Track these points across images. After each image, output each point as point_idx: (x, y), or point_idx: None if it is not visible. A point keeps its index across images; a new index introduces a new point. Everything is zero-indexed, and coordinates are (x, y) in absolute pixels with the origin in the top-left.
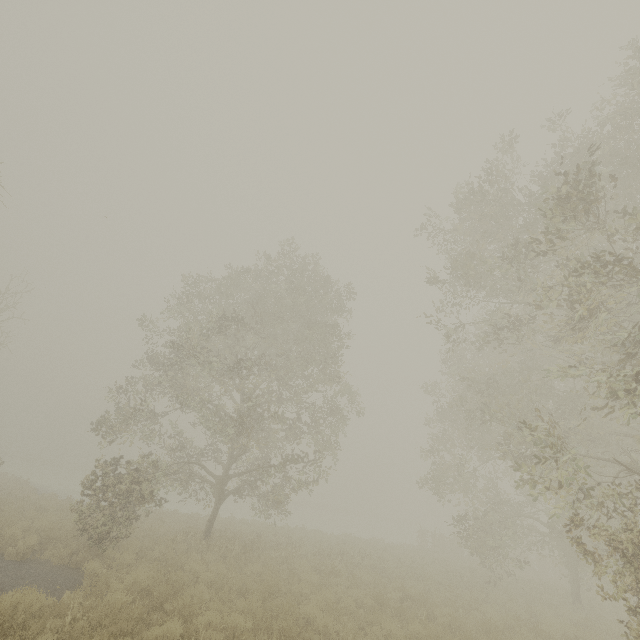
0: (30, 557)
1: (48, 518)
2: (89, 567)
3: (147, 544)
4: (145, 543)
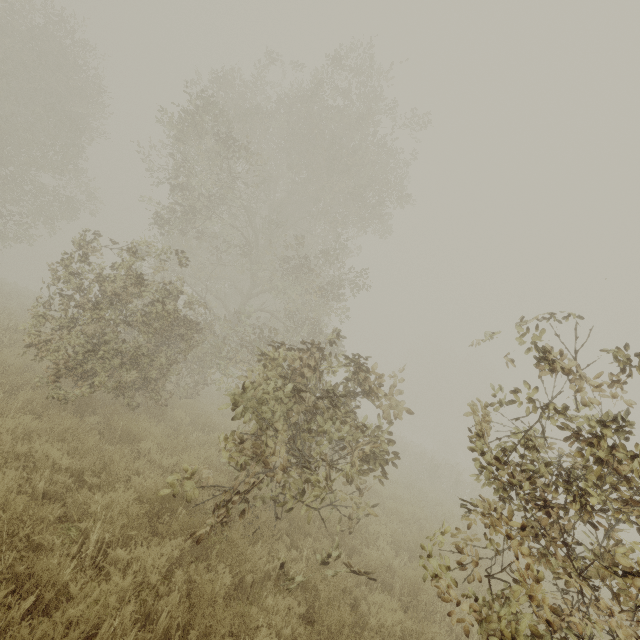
0: None
1: None
2: None
3: None
4: None
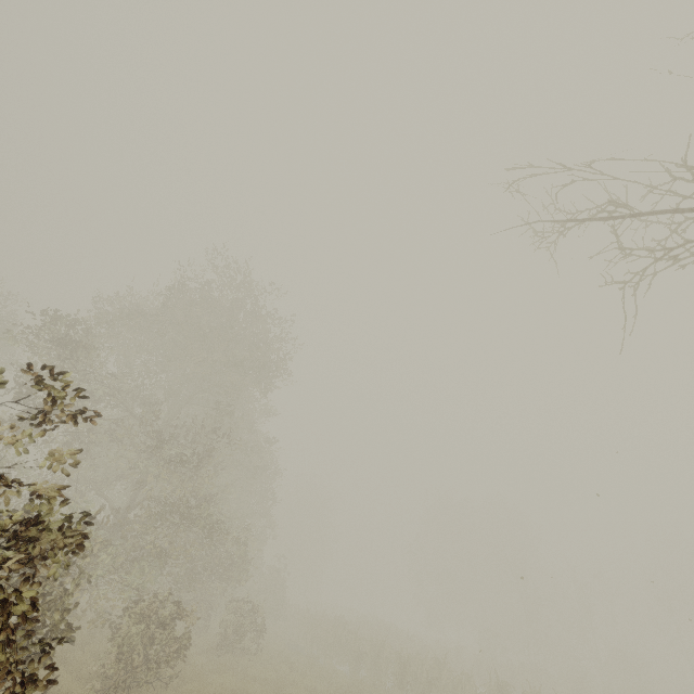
0: None
1: None
2: None
3: None
4: None
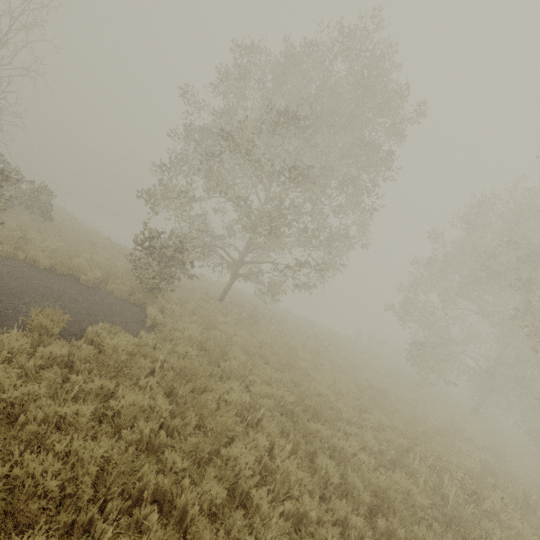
0: (97, 285)
1: (102, 254)
2: (151, 312)
3: (181, 296)
4: (180, 295)
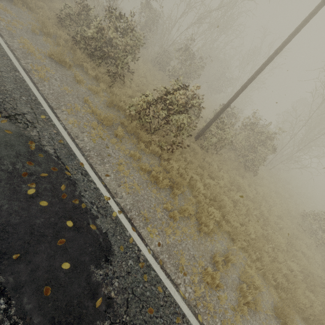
0: None
1: None
2: None
3: None
4: None
